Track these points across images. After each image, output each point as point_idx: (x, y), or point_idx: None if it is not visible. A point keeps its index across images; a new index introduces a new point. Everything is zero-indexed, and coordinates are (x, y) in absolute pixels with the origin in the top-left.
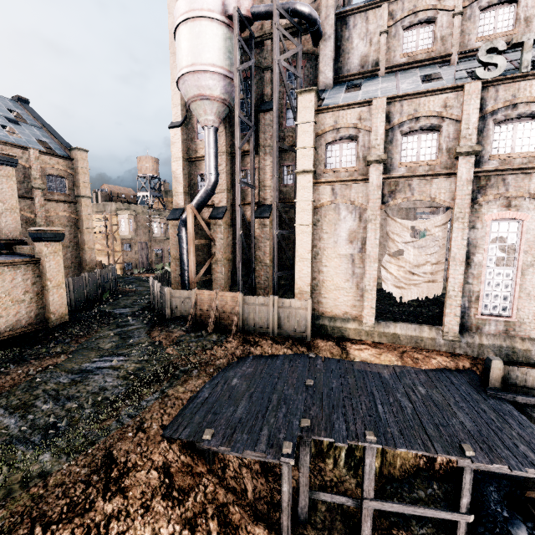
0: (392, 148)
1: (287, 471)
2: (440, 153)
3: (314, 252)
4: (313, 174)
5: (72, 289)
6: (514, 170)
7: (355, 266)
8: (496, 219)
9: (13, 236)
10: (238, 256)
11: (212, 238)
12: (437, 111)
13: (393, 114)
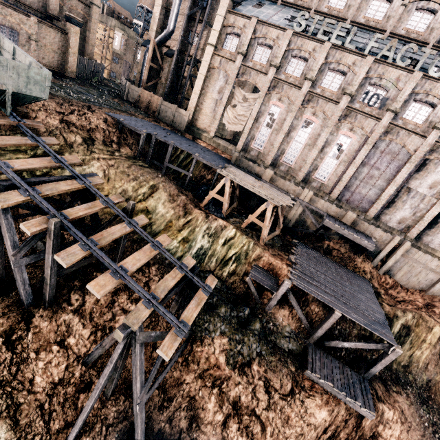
0: (251, 50)
1: (142, 138)
2: (267, 62)
3: (203, 92)
4: (215, 48)
5: (78, 63)
6: (287, 83)
7: (216, 106)
8: (274, 104)
9: (54, 13)
10: (168, 80)
11: (162, 67)
12: (274, 38)
13: (258, 30)
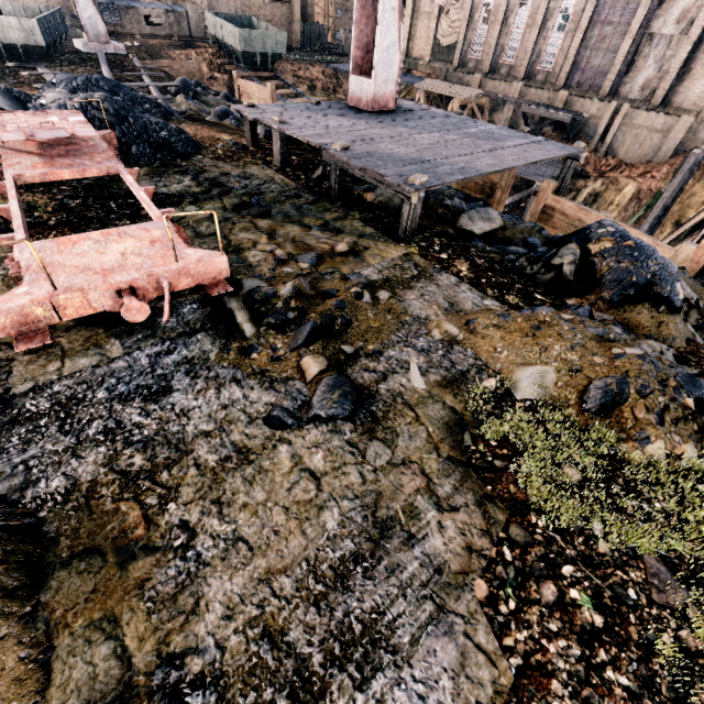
0: None
1: None
2: None
3: (415, 10)
4: None
5: (302, 31)
6: None
7: (430, 21)
8: None
9: None
10: None
11: None
12: None
13: None
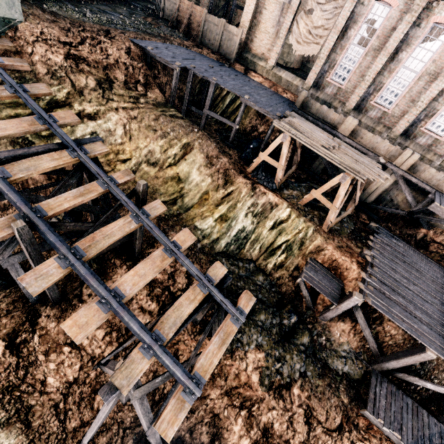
0: None
1: (175, 74)
2: None
3: None
4: None
5: None
6: None
7: (282, 15)
8: (380, 1)
9: None
10: None
11: None
12: None
13: None
